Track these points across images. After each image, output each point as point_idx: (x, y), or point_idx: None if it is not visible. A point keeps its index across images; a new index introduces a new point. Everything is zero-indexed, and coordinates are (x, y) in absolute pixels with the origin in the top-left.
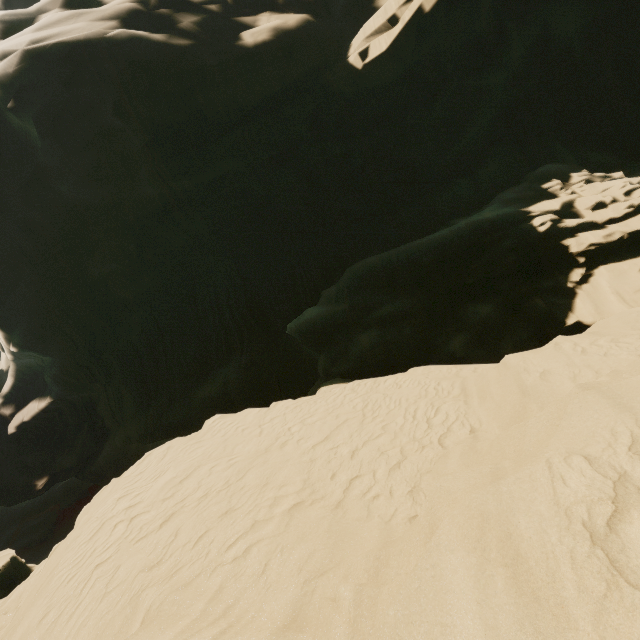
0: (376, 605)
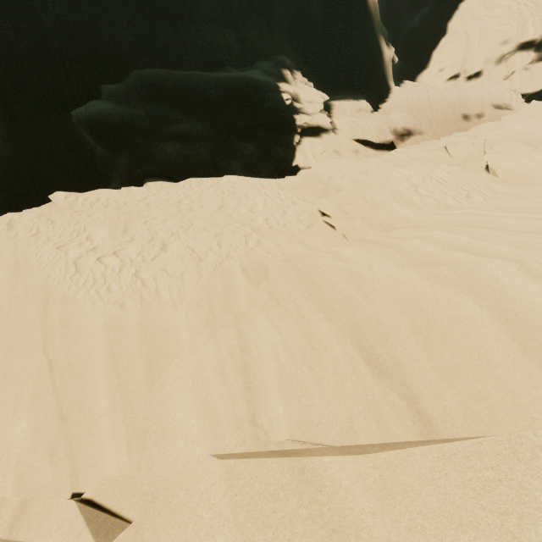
0: (372, 218)
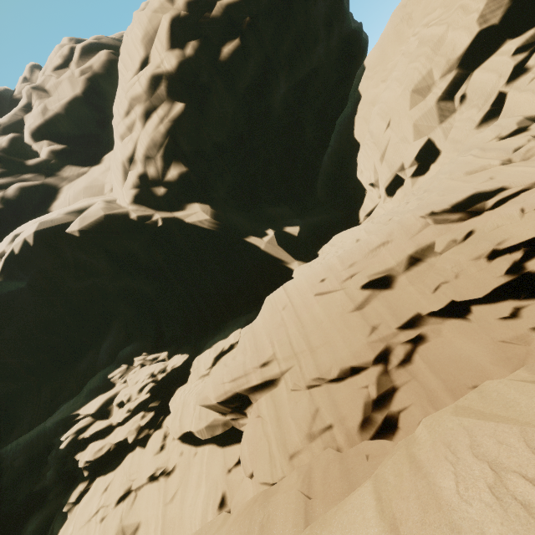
0: None
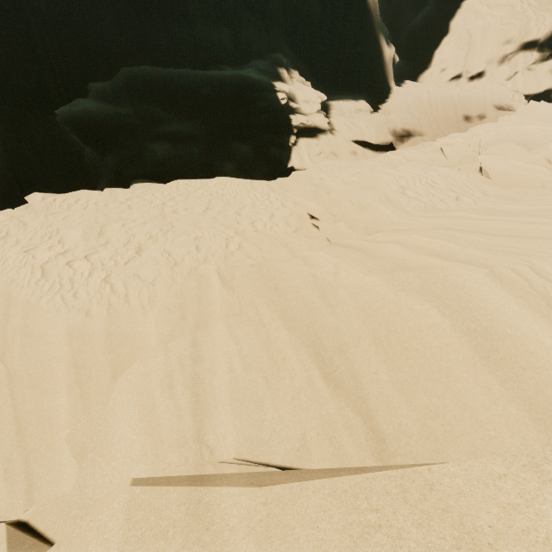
0: (356, 221)
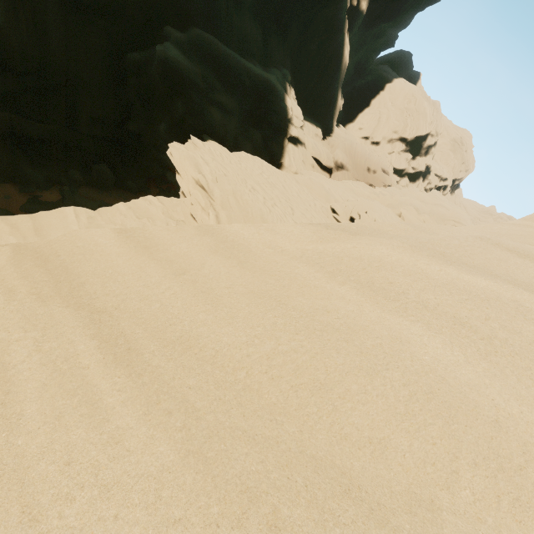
0: None
